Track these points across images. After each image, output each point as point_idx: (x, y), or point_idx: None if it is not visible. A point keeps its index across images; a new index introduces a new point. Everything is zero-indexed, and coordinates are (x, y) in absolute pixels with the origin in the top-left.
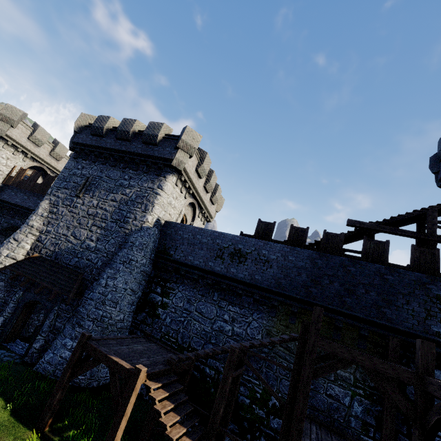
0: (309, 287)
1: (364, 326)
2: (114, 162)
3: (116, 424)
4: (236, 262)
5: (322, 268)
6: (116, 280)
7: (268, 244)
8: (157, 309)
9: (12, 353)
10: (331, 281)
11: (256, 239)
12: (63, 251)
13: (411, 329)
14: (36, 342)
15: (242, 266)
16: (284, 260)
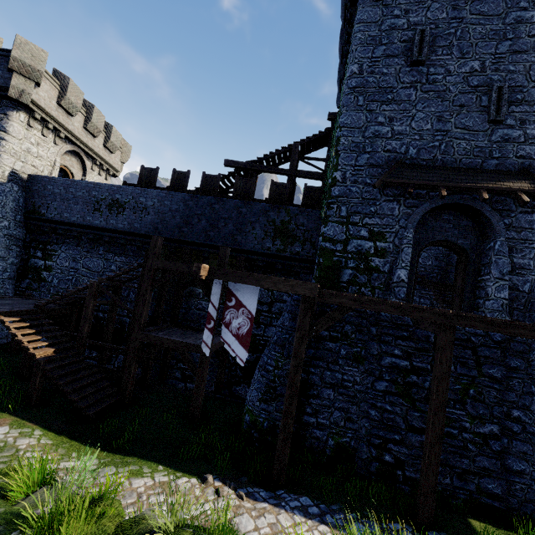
0: (181, 228)
1: None
2: None
3: None
4: (114, 213)
5: (193, 209)
6: None
7: (145, 191)
8: (41, 273)
9: None
10: (200, 219)
11: (134, 187)
12: None
13: (253, 248)
14: None
15: (122, 216)
16: (161, 206)
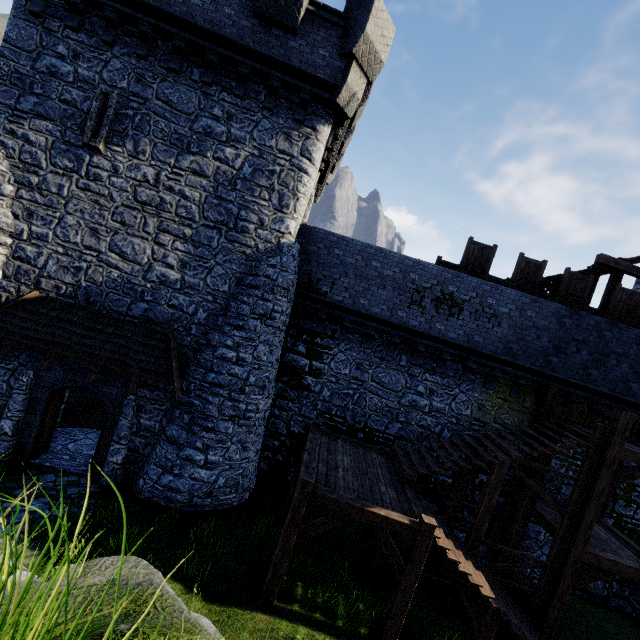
0: (549, 356)
1: (604, 402)
2: (174, 57)
3: (407, 588)
4: (444, 314)
5: (570, 331)
6: (254, 350)
7: (498, 290)
8: (304, 378)
9: (69, 476)
10: (579, 349)
11: (479, 279)
12: (101, 286)
13: None
14: (113, 455)
15: (455, 321)
16: (520, 316)
